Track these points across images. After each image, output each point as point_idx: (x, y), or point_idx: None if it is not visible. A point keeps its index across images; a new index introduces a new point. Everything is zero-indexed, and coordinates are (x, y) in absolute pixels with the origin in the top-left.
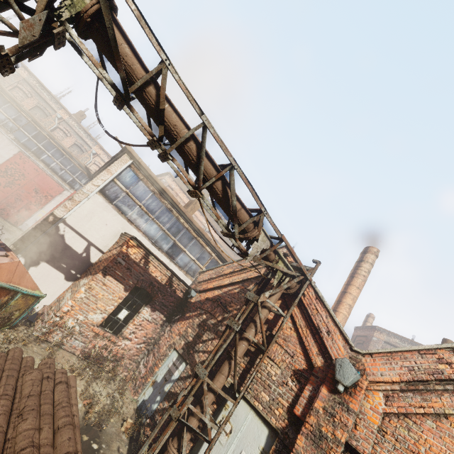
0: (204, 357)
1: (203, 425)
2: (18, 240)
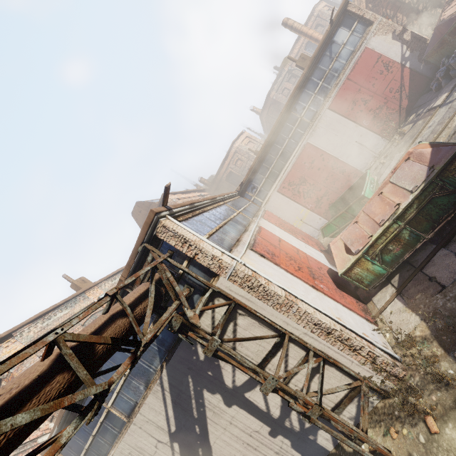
0: (404, 18)
1: (430, 5)
2: (423, 37)
